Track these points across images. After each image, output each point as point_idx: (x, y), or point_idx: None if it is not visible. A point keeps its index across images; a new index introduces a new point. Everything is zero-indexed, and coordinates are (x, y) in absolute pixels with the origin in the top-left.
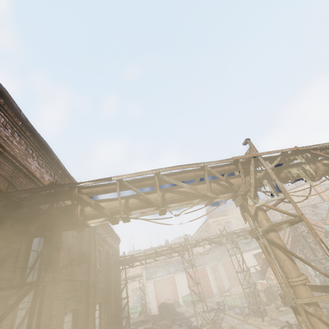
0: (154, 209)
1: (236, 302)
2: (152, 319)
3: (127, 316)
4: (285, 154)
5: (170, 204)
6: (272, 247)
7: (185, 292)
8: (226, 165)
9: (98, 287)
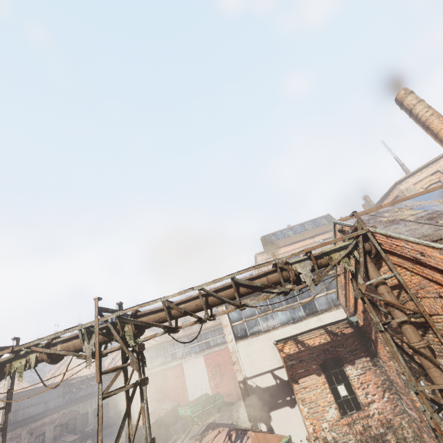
0: None
1: None
2: None
3: None
4: None
5: None
6: None
7: (200, 390)
8: None
9: None
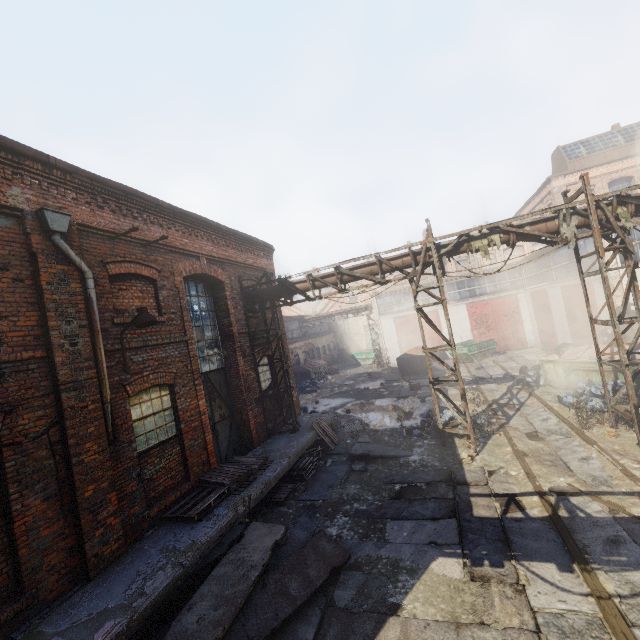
0: None
1: (573, 378)
2: (386, 375)
3: (283, 391)
4: None
5: None
6: None
7: (459, 337)
8: None
9: (150, 357)
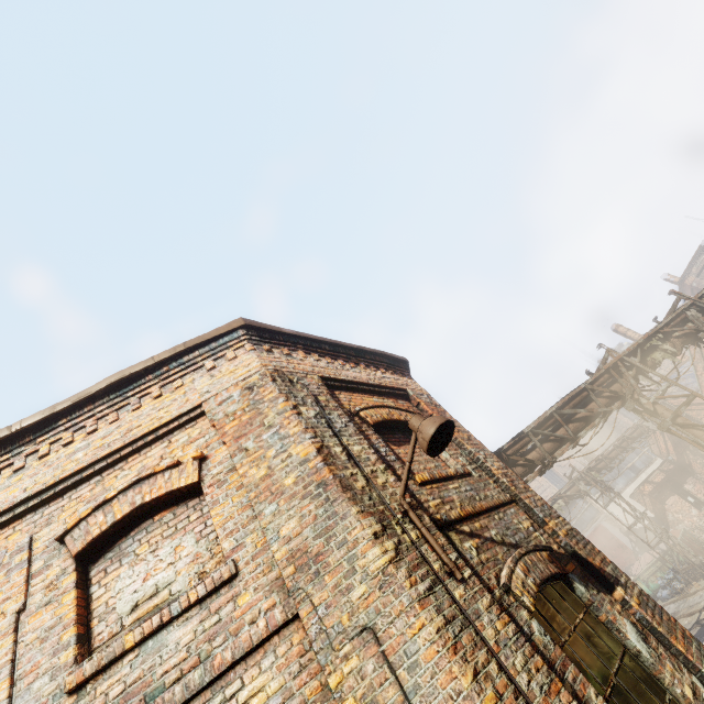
0: (570, 444)
1: (652, 585)
2: None
3: None
4: (640, 344)
5: (579, 434)
6: (685, 430)
7: None
8: (600, 377)
9: None
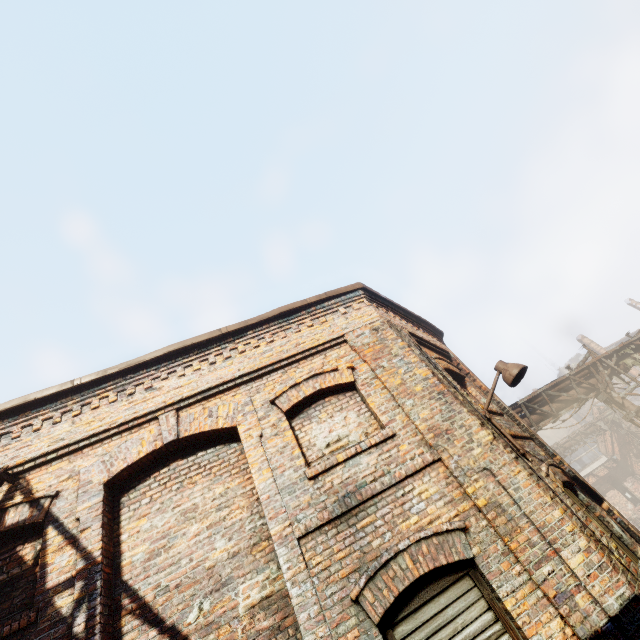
0: (552, 418)
1: None
2: None
3: None
4: (616, 351)
5: (560, 412)
6: None
7: None
8: (581, 371)
9: None
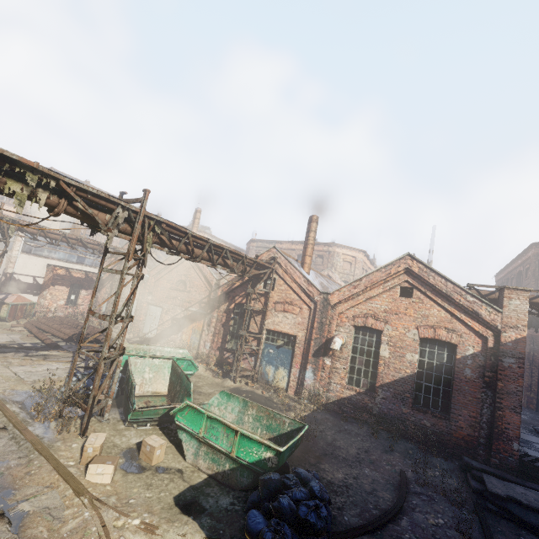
0: None
1: None
2: None
3: None
4: (14, 160)
5: None
6: None
7: None
8: None
9: None
